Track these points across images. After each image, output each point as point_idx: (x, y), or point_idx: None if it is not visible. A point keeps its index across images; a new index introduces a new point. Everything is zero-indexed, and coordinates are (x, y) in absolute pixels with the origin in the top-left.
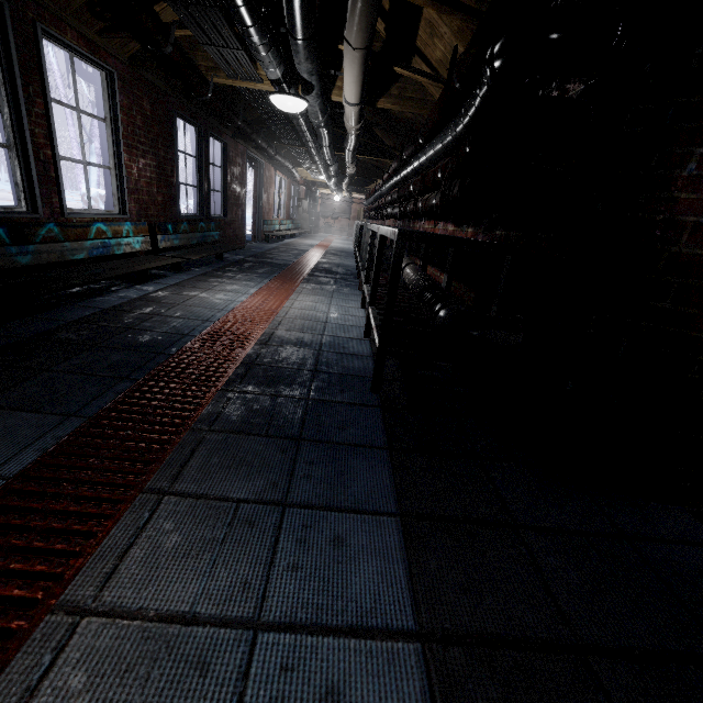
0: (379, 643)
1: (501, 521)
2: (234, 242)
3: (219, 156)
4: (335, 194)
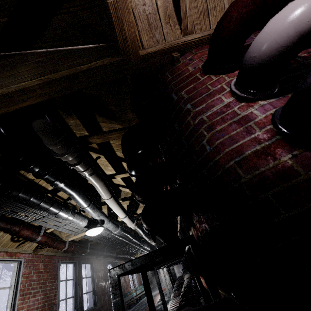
0: None
1: None
2: None
3: (89, 271)
4: None
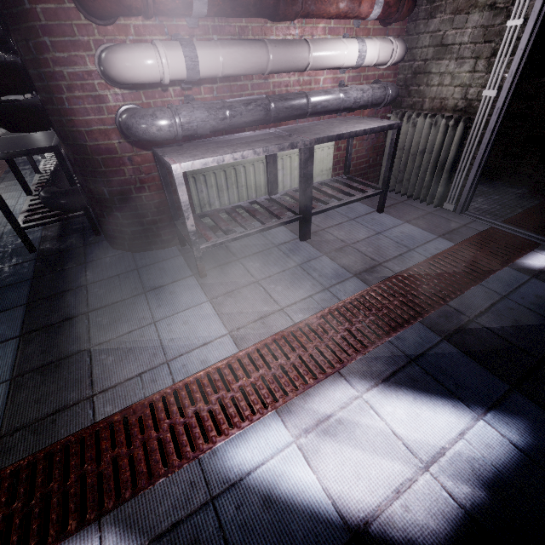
0: (1, 345)
1: (81, 285)
2: None
3: None
4: None
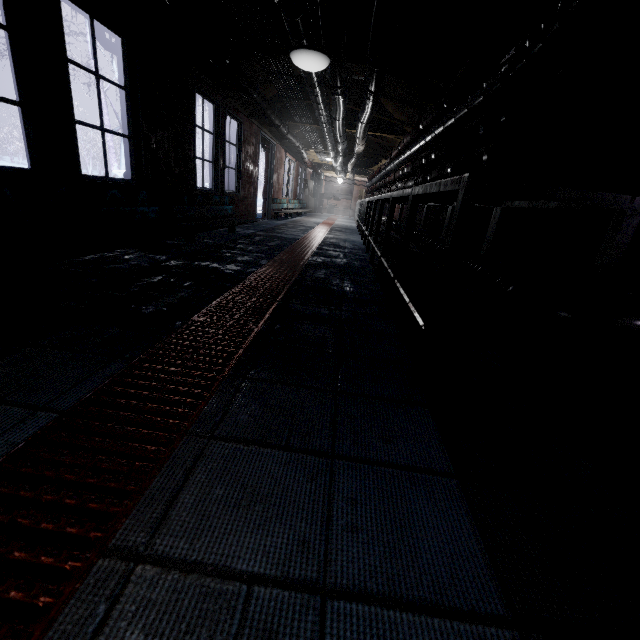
0: None
1: None
2: (246, 217)
3: (234, 135)
4: (338, 177)
